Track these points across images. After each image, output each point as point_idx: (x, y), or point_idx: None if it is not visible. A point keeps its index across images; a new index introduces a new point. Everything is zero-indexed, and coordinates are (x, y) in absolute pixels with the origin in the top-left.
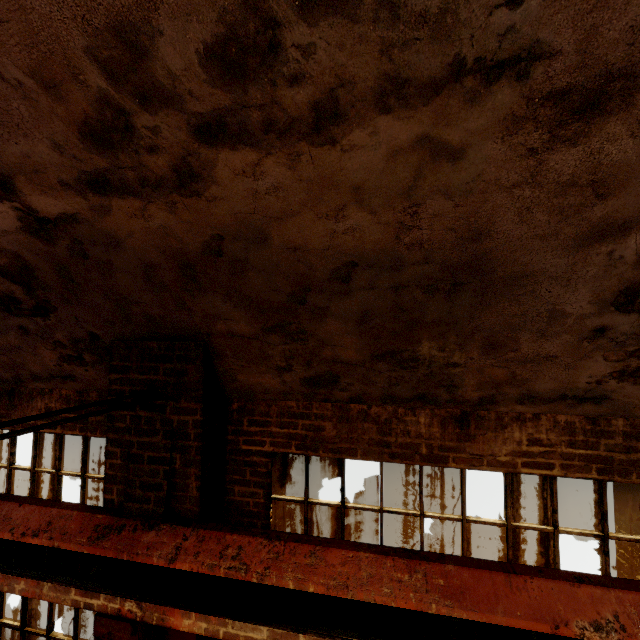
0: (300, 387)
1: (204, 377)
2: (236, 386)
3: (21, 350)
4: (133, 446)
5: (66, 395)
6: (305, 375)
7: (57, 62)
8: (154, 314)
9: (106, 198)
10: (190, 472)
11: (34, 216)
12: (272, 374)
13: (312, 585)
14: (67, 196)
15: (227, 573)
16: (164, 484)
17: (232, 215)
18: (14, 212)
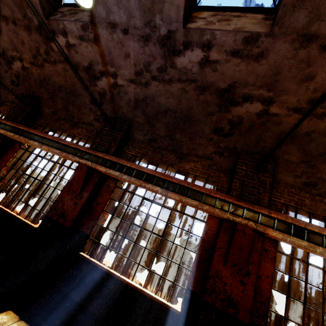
0: (300, 185)
1: (274, 169)
2: (275, 178)
3: (201, 145)
4: (245, 181)
5: (203, 164)
6: (305, 181)
7: (323, 88)
8: (266, 146)
9: (294, 113)
10: (266, 194)
11: (266, 111)
12: (292, 177)
13: (325, 232)
14: (283, 110)
15: (292, 221)
16: (257, 195)
17: (324, 127)
18: (261, 109)
